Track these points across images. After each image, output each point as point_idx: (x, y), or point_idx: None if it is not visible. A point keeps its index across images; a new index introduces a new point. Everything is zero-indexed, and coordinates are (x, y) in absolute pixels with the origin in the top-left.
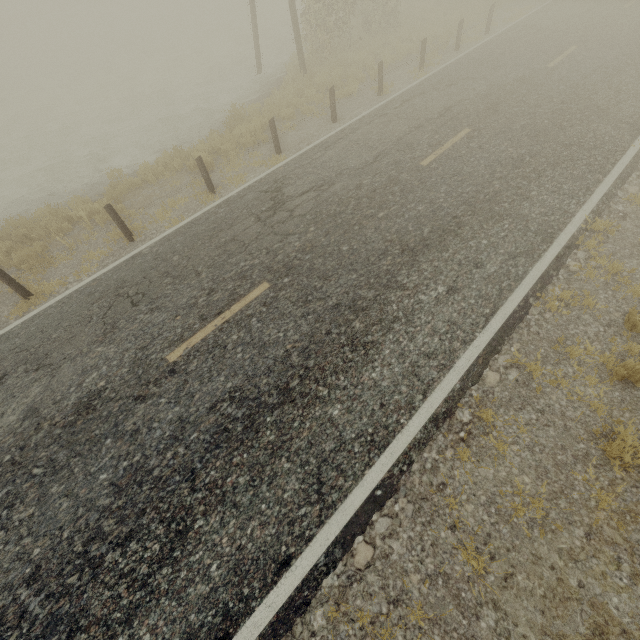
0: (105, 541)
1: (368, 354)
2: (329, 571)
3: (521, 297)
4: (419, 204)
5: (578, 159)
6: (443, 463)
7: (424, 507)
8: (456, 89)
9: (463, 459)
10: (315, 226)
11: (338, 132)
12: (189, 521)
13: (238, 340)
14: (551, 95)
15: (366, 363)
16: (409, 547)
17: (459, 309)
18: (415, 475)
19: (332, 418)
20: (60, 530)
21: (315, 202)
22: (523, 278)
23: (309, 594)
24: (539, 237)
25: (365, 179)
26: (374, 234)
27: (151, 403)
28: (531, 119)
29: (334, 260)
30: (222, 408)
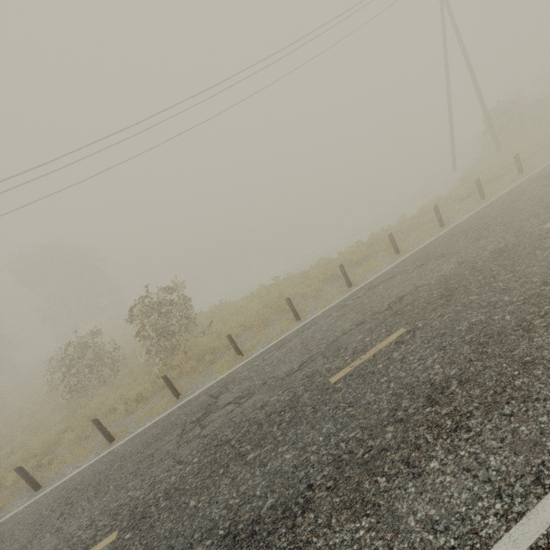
0: None
1: None
2: None
3: None
4: None
5: None
6: None
7: None
8: None
9: None
10: None
11: None
12: None
13: None
14: None
15: None
16: None
17: None
18: None
19: None
20: (543, 273)
21: None
22: None
23: None
24: None
25: None
26: None
27: None
28: None
29: None
30: None
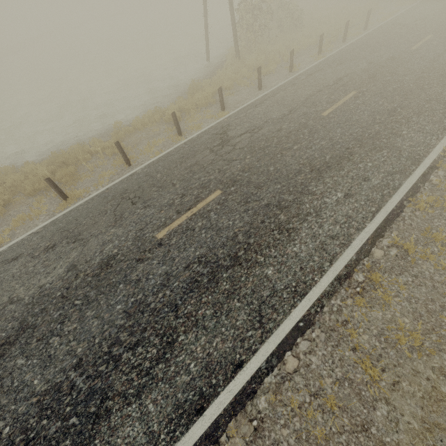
0: (122, 346)
1: (290, 236)
2: (268, 373)
3: (398, 200)
4: (322, 140)
5: (436, 109)
6: (345, 307)
7: (333, 335)
8: (345, 66)
9: (360, 305)
10: (250, 155)
11: (263, 96)
12: (175, 336)
13: (202, 226)
14: (414, 68)
15: (289, 241)
16: (323, 360)
17: (353, 208)
18: (326, 314)
19: (267, 275)
20: (93, 338)
21: (250, 140)
22: (399, 188)
23: (255, 386)
24: (409, 161)
25: (283, 125)
26: (291, 160)
27: (147, 263)
28: (400, 84)
29: (264, 176)
30: (193, 267)
